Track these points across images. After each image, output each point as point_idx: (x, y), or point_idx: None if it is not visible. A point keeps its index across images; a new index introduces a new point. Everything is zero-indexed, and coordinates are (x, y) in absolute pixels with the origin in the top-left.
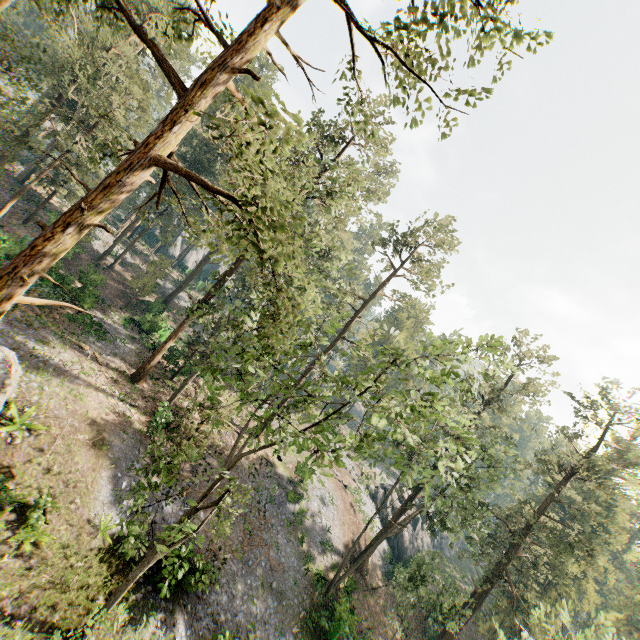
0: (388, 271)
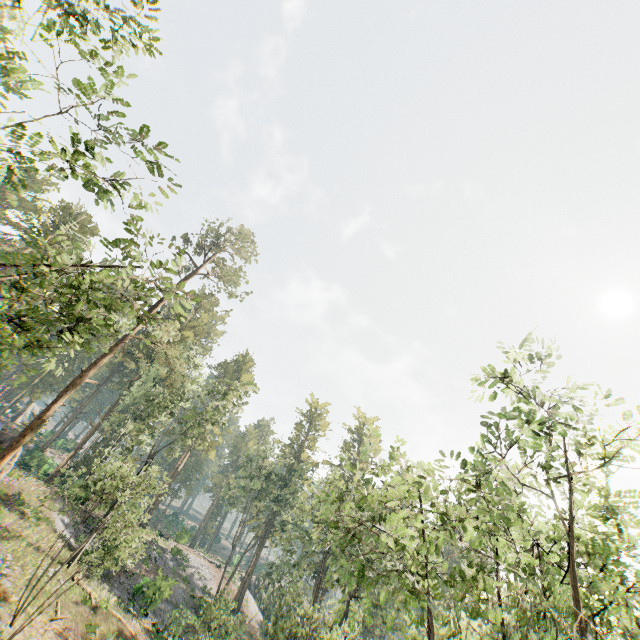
0: None
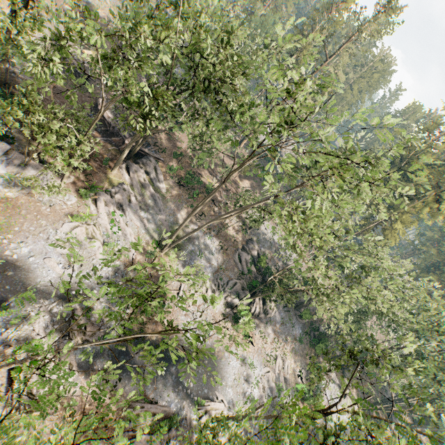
0: None
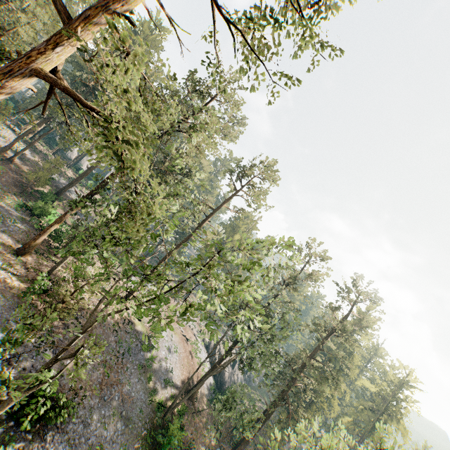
0: (232, 190)
